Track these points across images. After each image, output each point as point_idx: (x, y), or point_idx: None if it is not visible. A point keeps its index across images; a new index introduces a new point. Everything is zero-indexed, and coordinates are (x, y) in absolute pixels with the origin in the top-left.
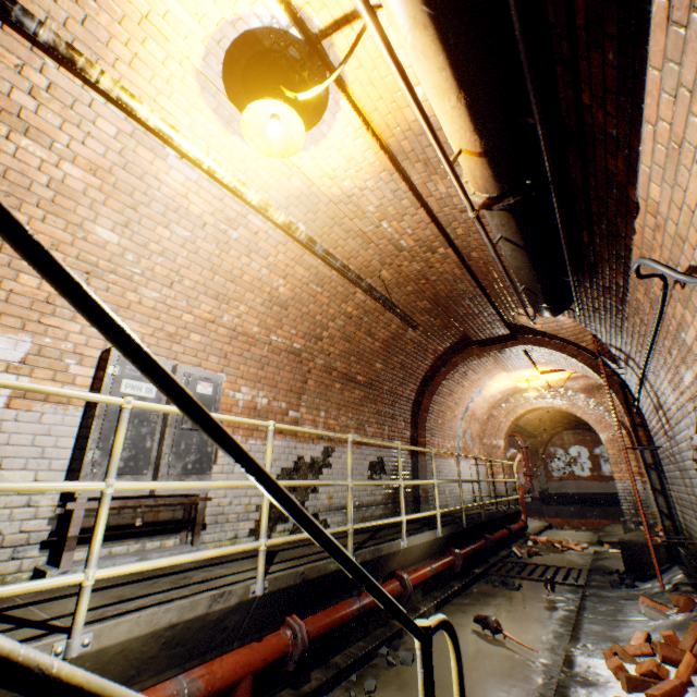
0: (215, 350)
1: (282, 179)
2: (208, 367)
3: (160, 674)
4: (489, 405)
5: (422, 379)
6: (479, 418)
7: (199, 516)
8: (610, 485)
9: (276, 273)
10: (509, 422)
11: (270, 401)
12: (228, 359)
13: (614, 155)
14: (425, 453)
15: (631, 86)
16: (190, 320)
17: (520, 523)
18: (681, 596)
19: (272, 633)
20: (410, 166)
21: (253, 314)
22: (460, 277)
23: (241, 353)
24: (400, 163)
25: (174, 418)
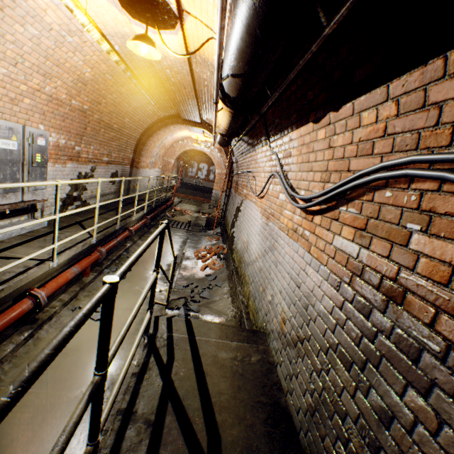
0: (38, 109)
1: (119, 25)
2: (34, 121)
3: (63, 268)
4: (174, 141)
5: (146, 128)
6: (166, 147)
7: (43, 209)
8: (210, 184)
9: (87, 65)
10: (180, 152)
11: (67, 141)
12: (45, 116)
13: (257, 140)
14: (138, 168)
15: (264, 141)
16: (24, 89)
17: (171, 202)
18: (217, 237)
19: (94, 253)
20: (195, 62)
21: (65, 87)
22: (192, 100)
23: (53, 111)
24: (191, 58)
25: (28, 161)
